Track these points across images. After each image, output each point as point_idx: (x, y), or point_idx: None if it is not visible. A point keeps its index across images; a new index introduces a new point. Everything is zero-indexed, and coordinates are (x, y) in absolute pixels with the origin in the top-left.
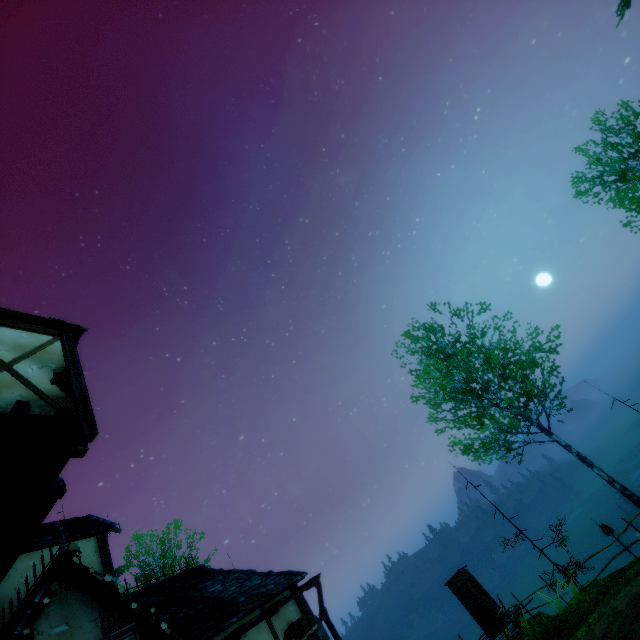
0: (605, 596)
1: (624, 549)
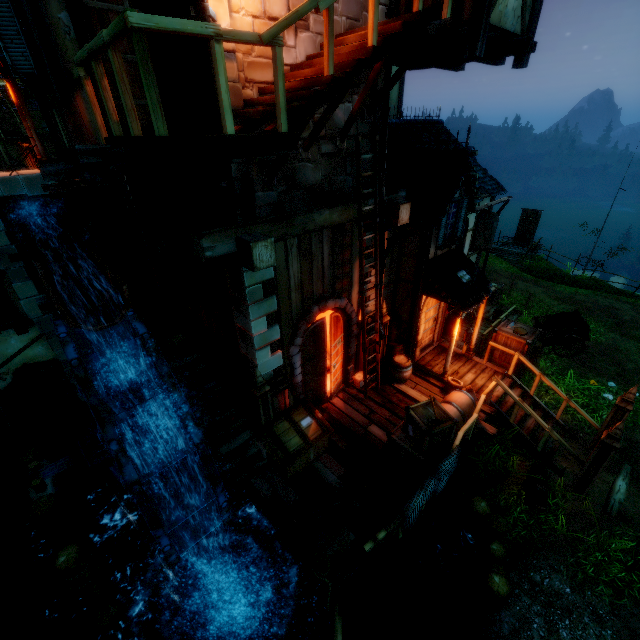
0: (596, 290)
1: (635, 287)
